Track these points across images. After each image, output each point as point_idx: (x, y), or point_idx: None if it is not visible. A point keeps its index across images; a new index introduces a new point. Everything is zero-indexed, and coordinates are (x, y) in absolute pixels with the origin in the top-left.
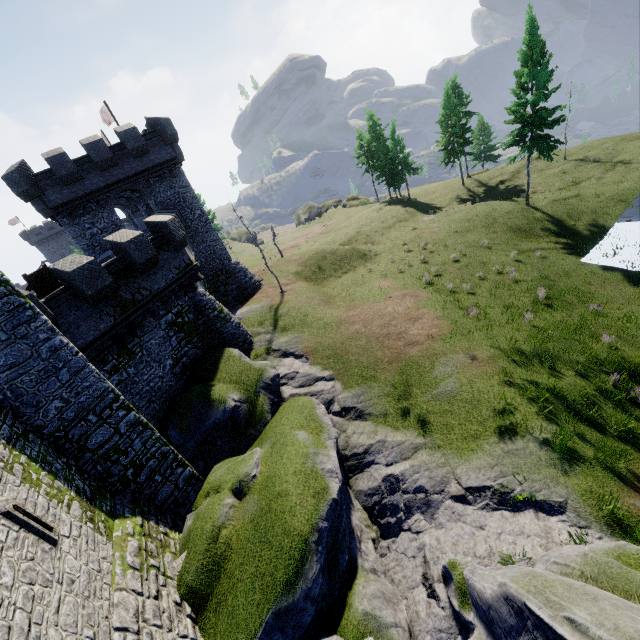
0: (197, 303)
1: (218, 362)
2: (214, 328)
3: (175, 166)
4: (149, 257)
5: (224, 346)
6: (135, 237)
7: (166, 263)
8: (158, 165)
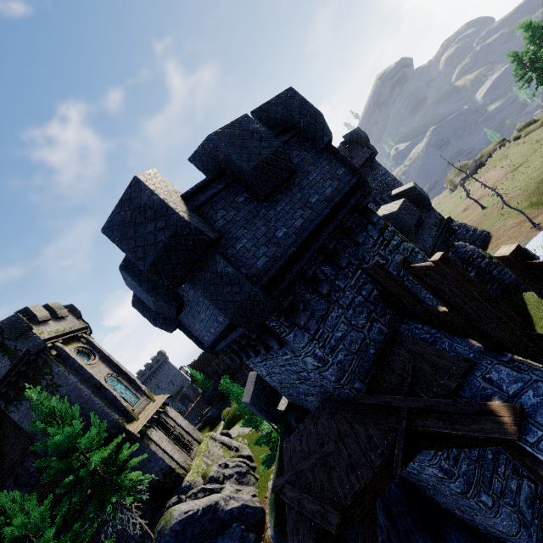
0: (461, 256)
1: (524, 310)
2: (489, 277)
3: (372, 161)
4: (417, 218)
5: (509, 295)
6: (401, 204)
7: (424, 223)
8: (361, 166)
